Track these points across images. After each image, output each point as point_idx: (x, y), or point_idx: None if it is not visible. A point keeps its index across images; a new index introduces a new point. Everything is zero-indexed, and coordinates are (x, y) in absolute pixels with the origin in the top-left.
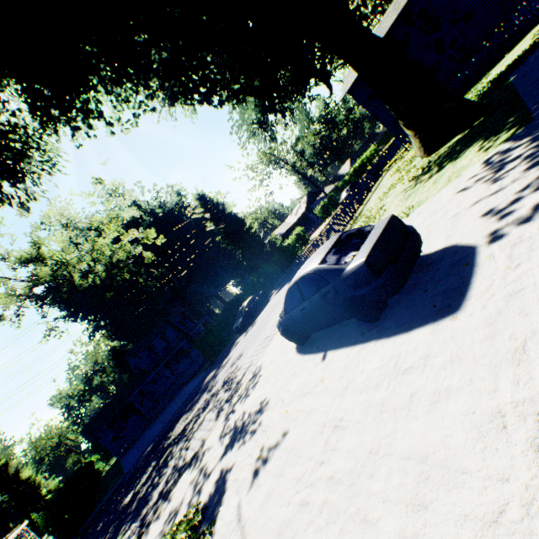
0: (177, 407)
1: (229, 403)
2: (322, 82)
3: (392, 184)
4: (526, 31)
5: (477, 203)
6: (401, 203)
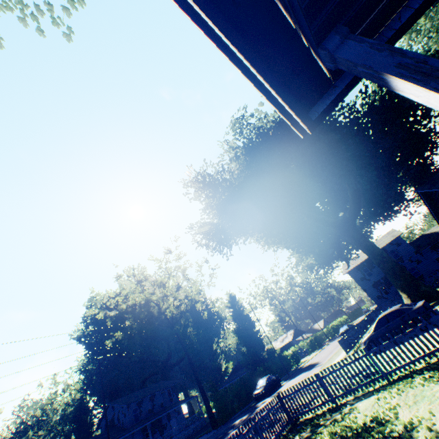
0: None
1: None
2: (345, 261)
3: None
4: None
5: None
6: None
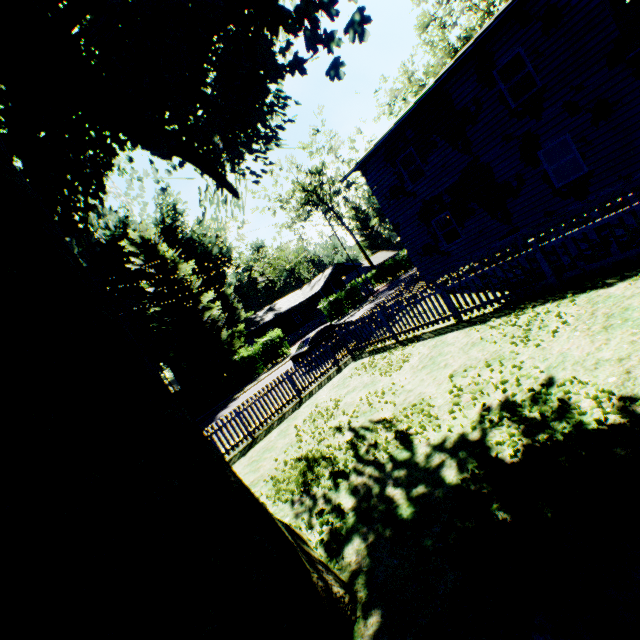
0: None
1: None
2: (196, 166)
3: None
4: None
5: None
6: None
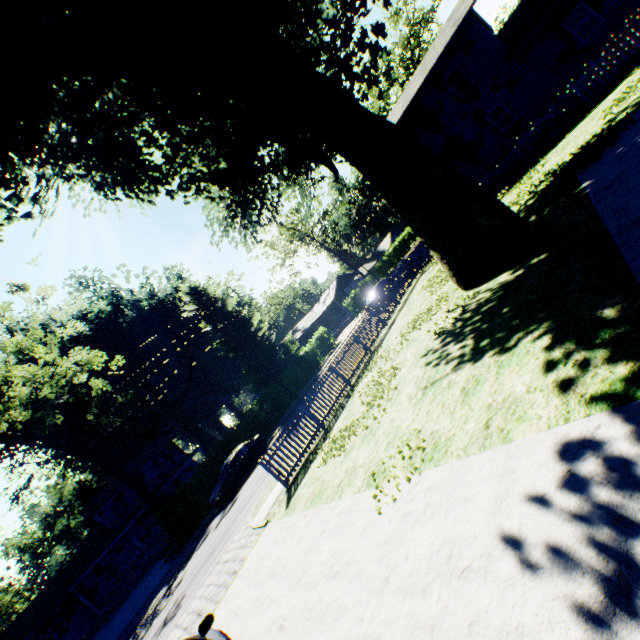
0: (117, 633)
1: None
2: (321, 163)
3: (418, 313)
4: (591, 105)
5: None
6: (414, 400)
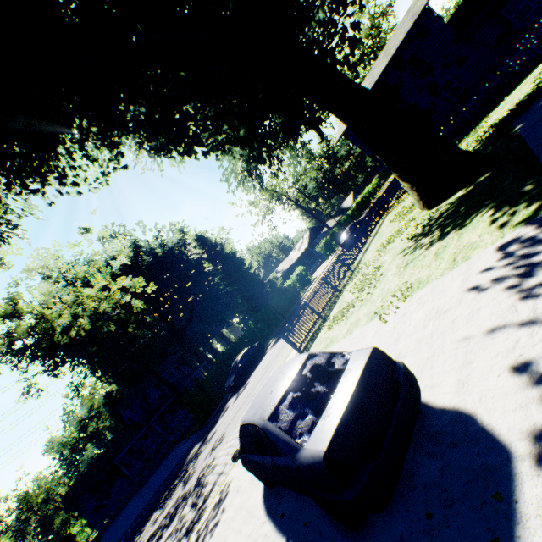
0: (160, 482)
1: (186, 541)
2: (311, 128)
3: (390, 235)
4: (525, 73)
5: (501, 331)
6: (398, 272)
